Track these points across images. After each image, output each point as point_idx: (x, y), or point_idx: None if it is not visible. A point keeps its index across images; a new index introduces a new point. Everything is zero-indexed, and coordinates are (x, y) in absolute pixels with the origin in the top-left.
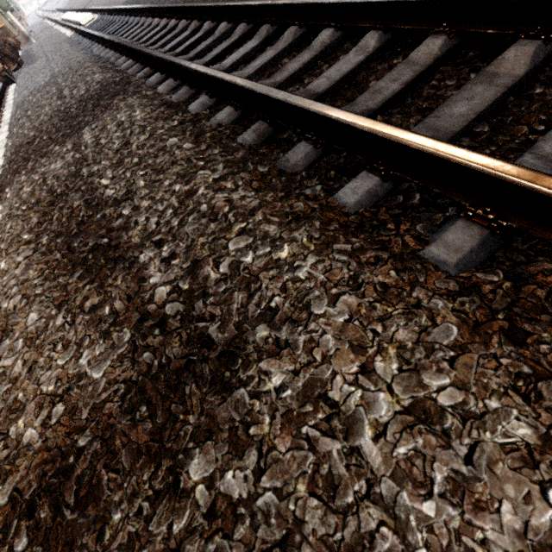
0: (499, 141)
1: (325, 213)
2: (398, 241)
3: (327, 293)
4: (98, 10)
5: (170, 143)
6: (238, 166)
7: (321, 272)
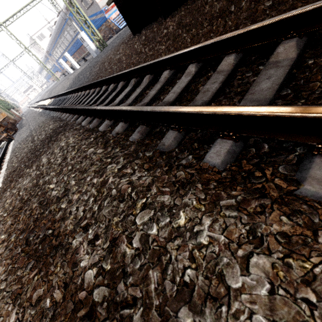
0: (304, 96)
1: (202, 175)
2: (271, 186)
3: (234, 257)
4: (53, 97)
5: (89, 152)
6: (132, 156)
7: (219, 232)
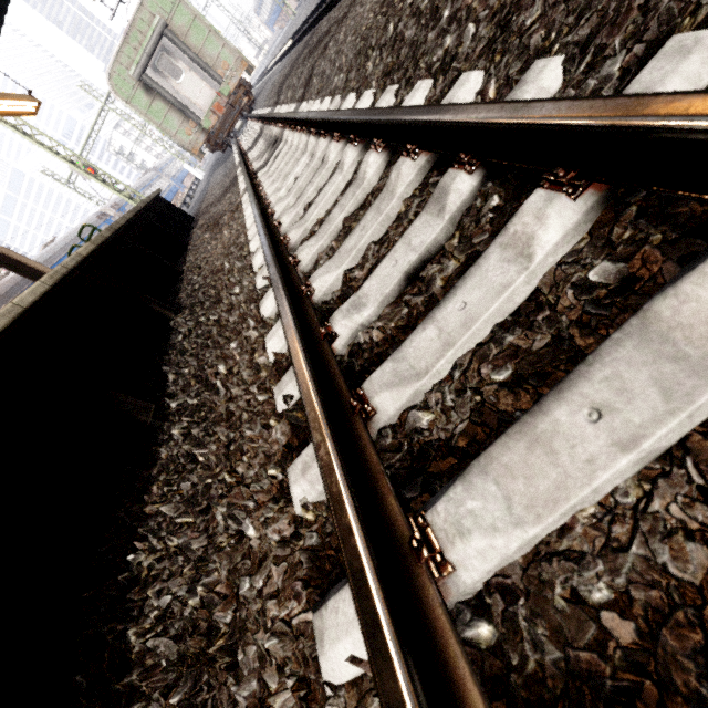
0: None
1: None
2: None
3: None
4: (295, 35)
5: None
6: None
7: None
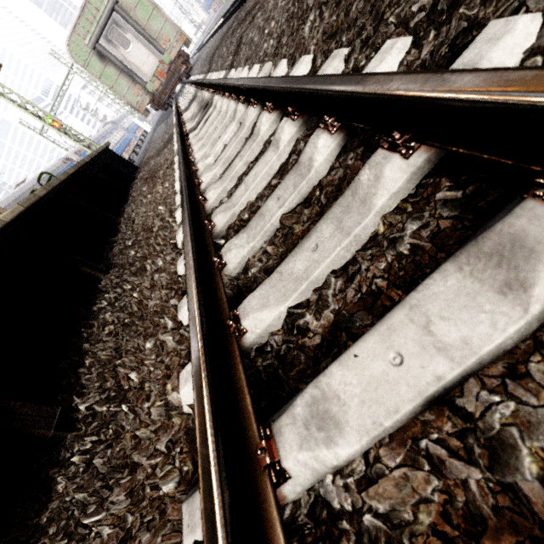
0: None
1: None
2: None
3: None
4: (226, 14)
5: None
6: None
7: None
